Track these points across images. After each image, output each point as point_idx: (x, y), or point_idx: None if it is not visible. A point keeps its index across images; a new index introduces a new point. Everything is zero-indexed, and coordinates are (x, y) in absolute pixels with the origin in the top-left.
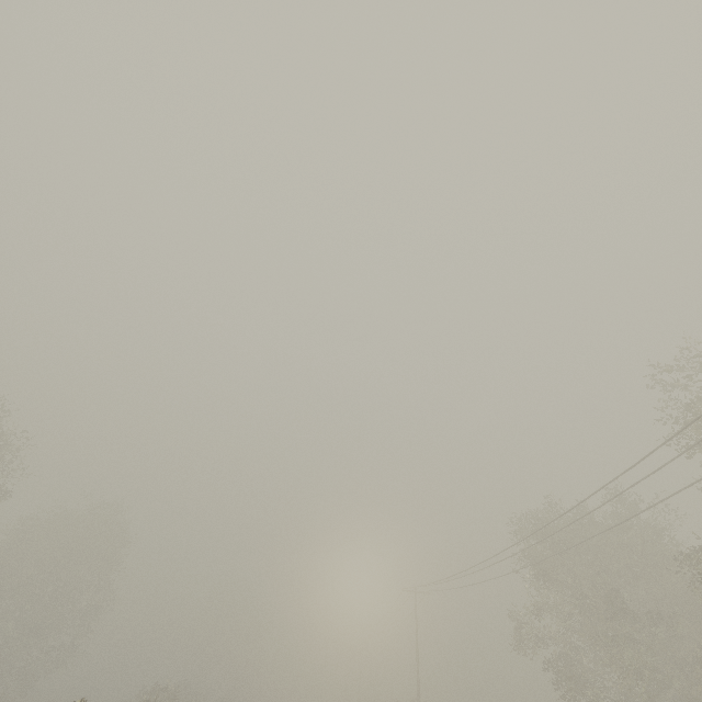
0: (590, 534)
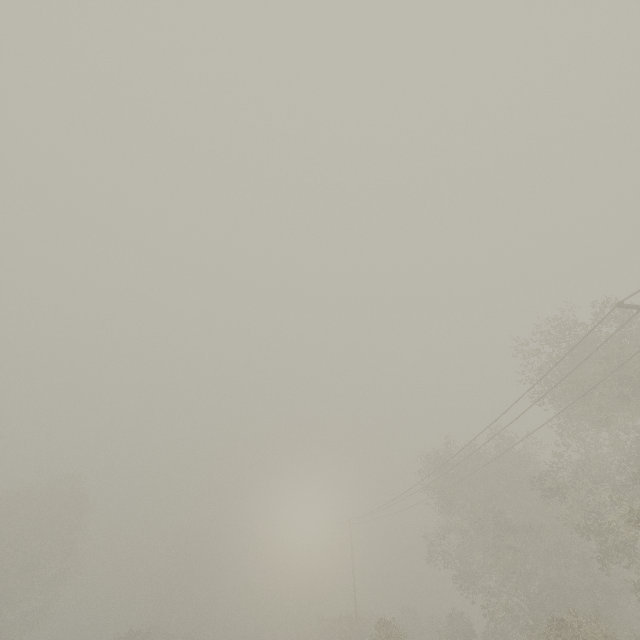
0: (480, 465)
